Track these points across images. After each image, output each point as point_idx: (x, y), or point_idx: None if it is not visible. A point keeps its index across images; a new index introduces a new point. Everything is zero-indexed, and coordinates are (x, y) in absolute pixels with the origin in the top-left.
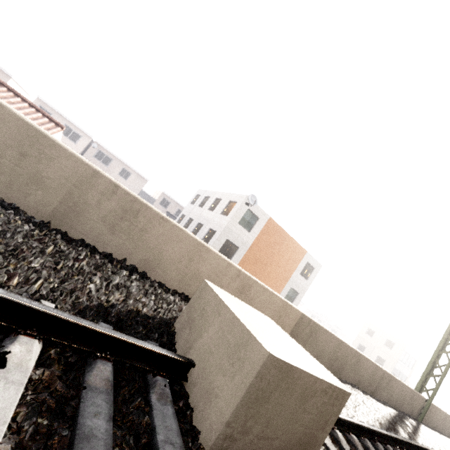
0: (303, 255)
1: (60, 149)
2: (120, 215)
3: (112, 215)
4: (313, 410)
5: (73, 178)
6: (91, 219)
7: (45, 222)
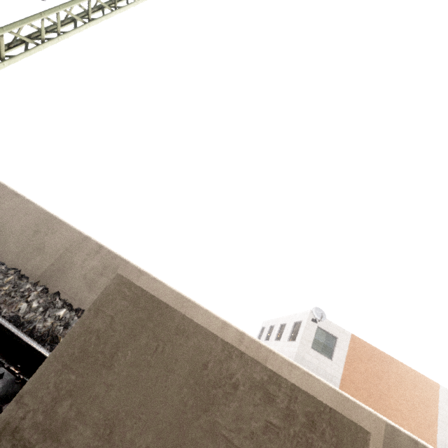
0: (435, 391)
1: (63, 225)
2: (100, 272)
3: (92, 272)
4: (244, 443)
5: (67, 244)
6: (73, 277)
7: (34, 282)
